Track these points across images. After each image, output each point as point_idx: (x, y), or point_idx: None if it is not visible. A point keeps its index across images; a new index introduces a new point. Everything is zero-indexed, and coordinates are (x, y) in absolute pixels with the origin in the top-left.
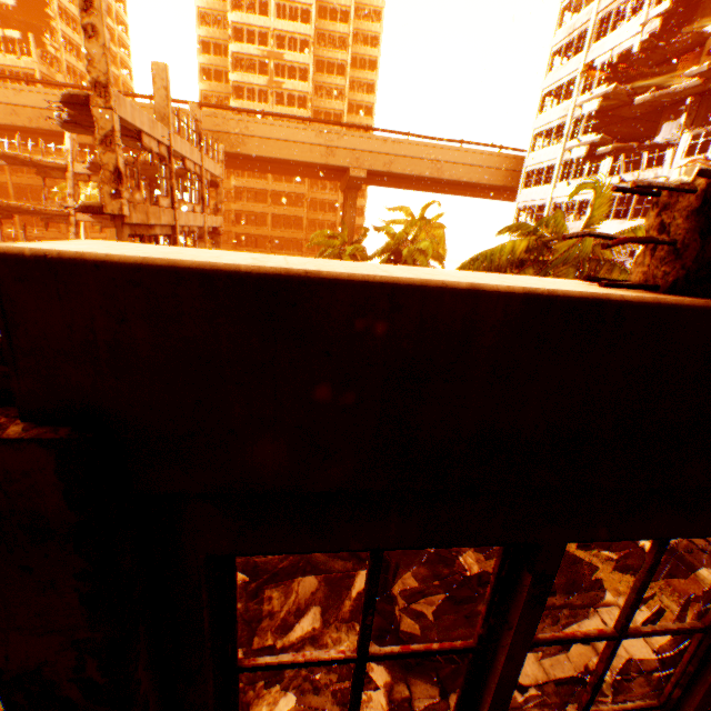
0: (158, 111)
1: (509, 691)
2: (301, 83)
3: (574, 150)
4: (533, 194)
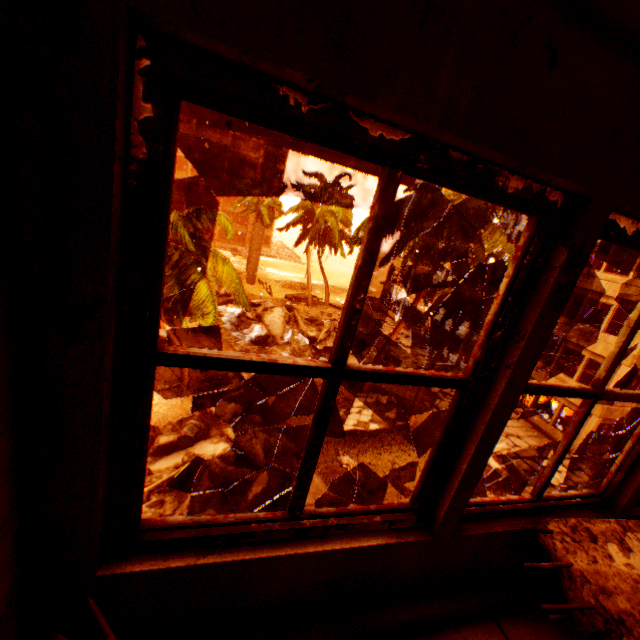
0: None
1: (495, 440)
2: None
3: None
4: None
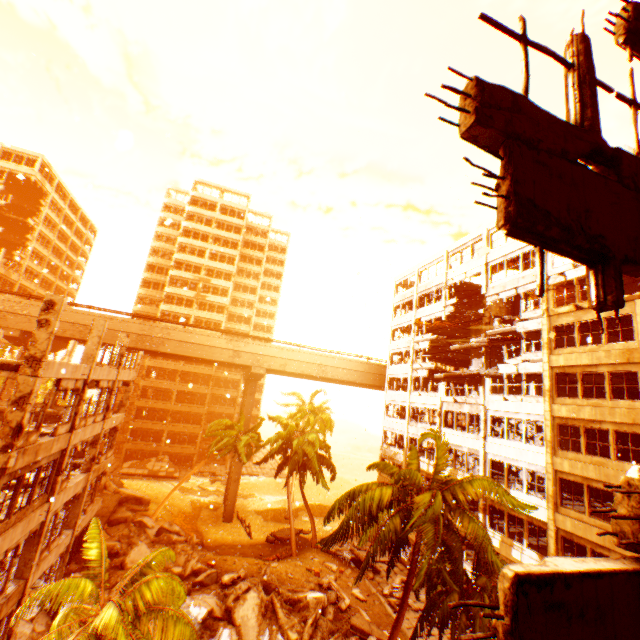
0: (87, 352)
1: None
2: (222, 297)
3: (419, 370)
4: (396, 396)
